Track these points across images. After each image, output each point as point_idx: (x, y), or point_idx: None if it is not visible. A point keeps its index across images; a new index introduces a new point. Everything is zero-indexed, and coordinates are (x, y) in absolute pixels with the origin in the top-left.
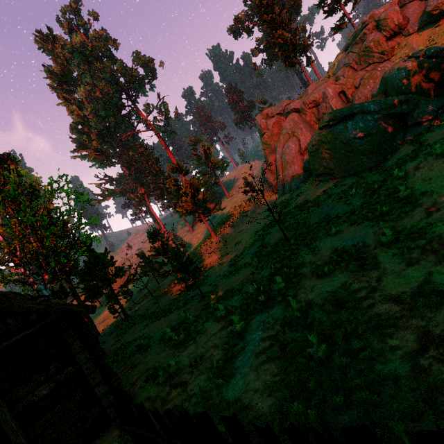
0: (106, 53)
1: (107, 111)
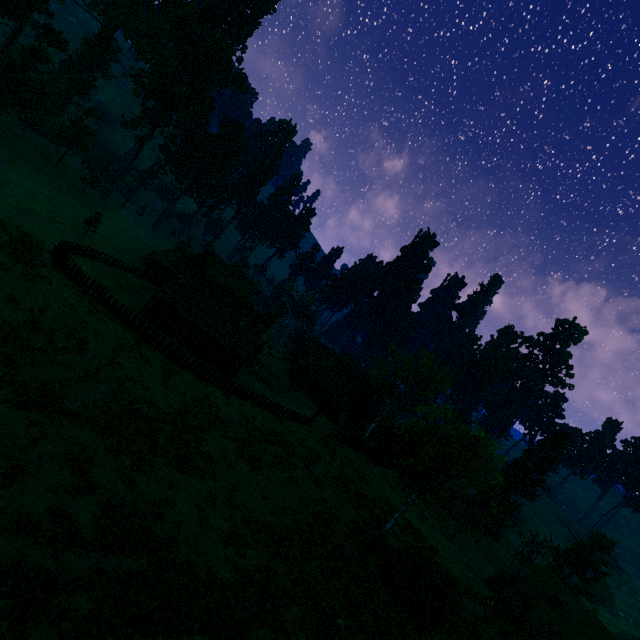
0: None
1: None
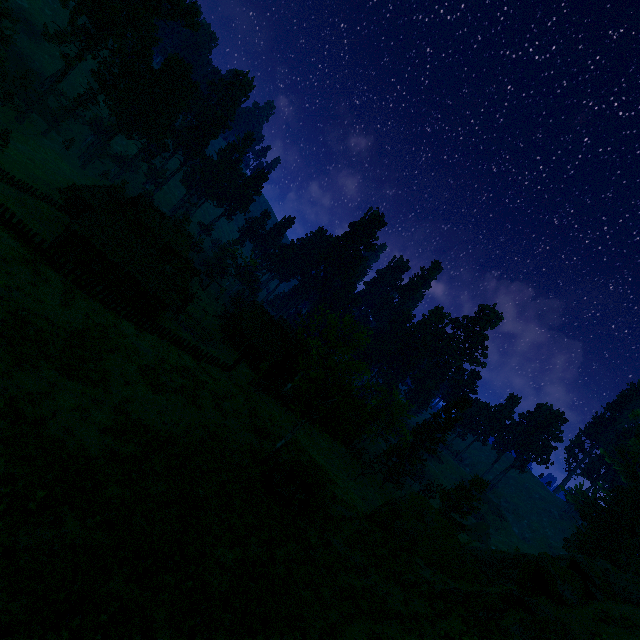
0: None
1: None
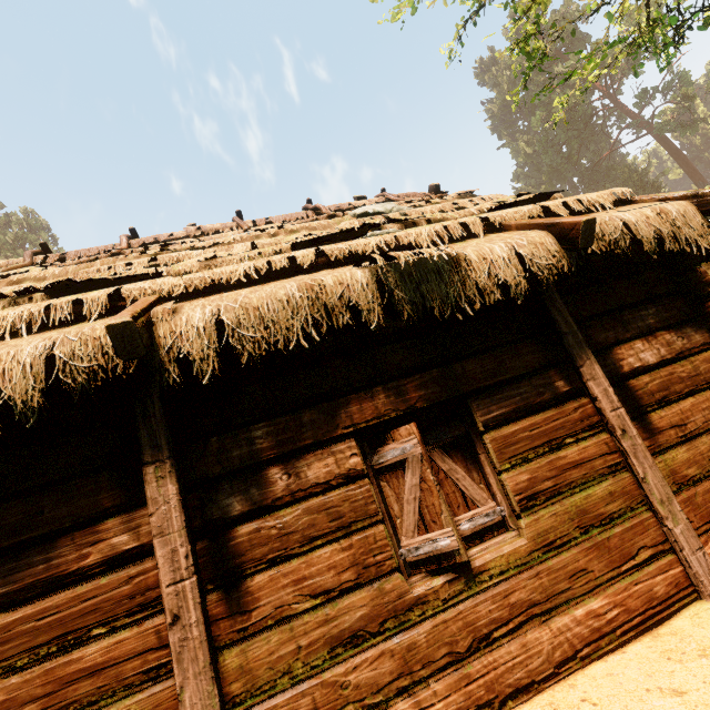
0: (570, 38)
1: (569, 132)
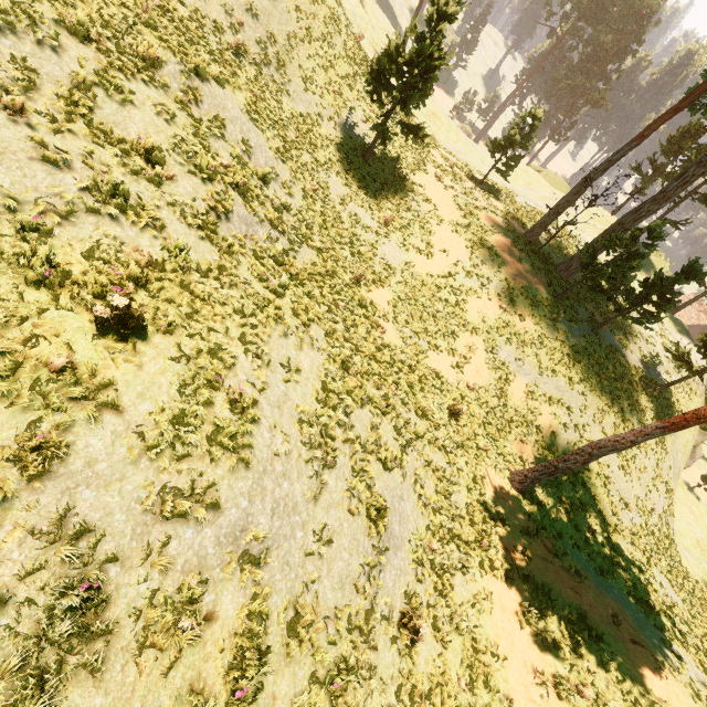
0: None
1: None
